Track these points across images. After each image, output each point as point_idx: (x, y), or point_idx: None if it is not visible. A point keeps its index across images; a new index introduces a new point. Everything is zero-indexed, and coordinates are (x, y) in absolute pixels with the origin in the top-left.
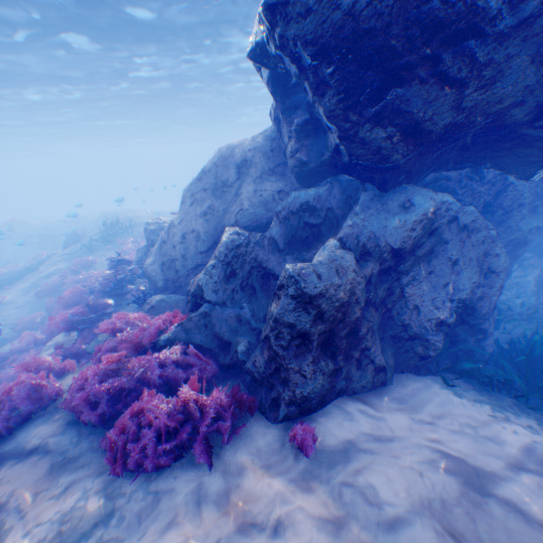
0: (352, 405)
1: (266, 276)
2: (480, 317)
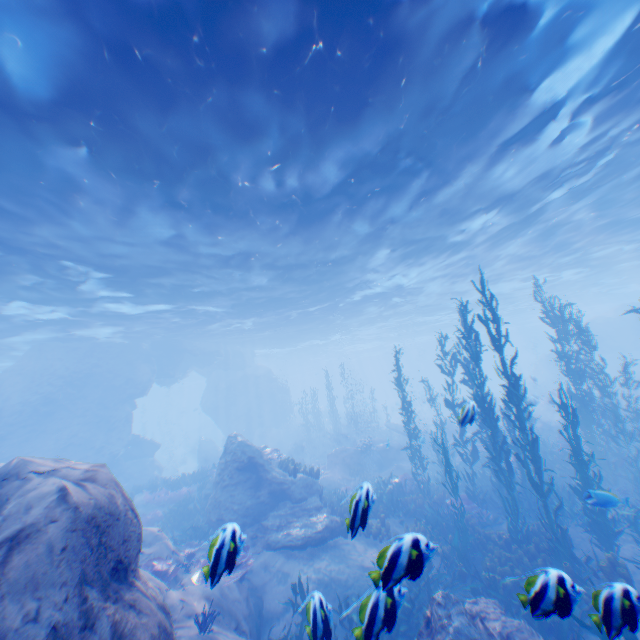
0: None
1: None
2: None
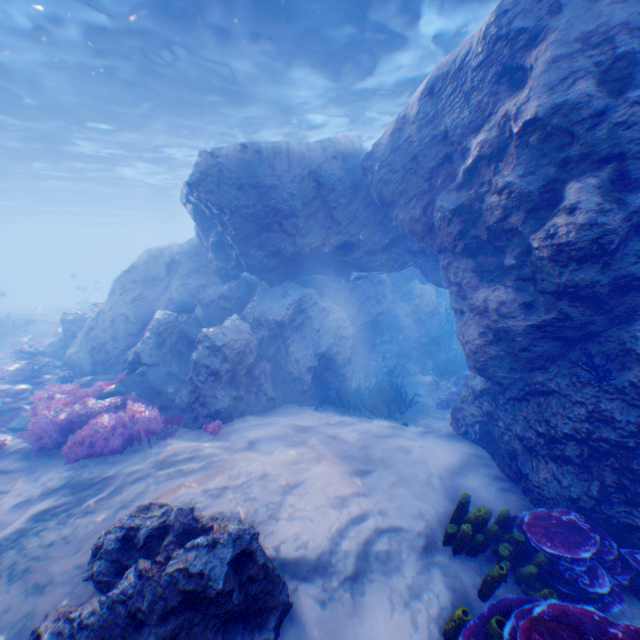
0: (249, 417)
1: (191, 344)
2: (340, 366)
